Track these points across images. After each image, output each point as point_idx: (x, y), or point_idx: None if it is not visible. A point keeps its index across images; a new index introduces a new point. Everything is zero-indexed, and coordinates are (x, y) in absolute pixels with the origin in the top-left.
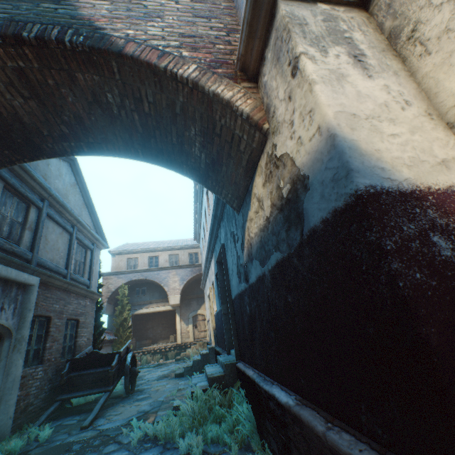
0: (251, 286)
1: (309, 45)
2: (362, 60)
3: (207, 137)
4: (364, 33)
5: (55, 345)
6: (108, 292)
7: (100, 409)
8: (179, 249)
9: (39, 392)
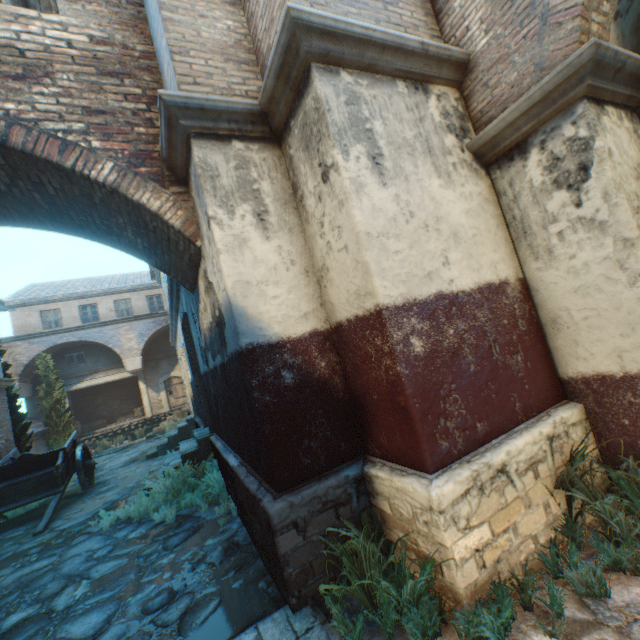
0: (211, 371)
1: (219, 206)
2: (265, 219)
3: (141, 229)
4: (273, 181)
5: None
6: (17, 367)
7: (54, 512)
8: (130, 291)
9: None
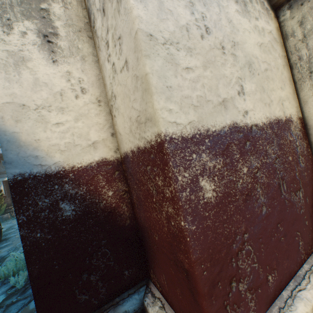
0: None
1: None
2: (52, 41)
3: None
4: (66, 5)
5: None
6: None
7: None
8: None
9: None
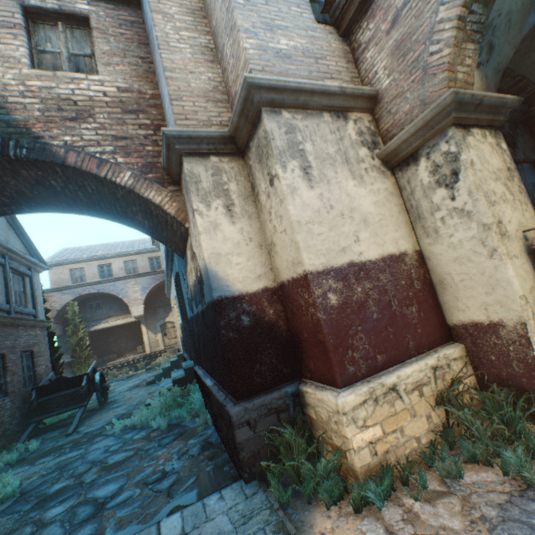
0: (195, 316)
1: (200, 202)
2: (232, 209)
3: (148, 215)
4: (238, 183)
5: (15, 378)
6: (53, 312)
7: (80, 420)
8: (136, 254)
9: (12, 419)
